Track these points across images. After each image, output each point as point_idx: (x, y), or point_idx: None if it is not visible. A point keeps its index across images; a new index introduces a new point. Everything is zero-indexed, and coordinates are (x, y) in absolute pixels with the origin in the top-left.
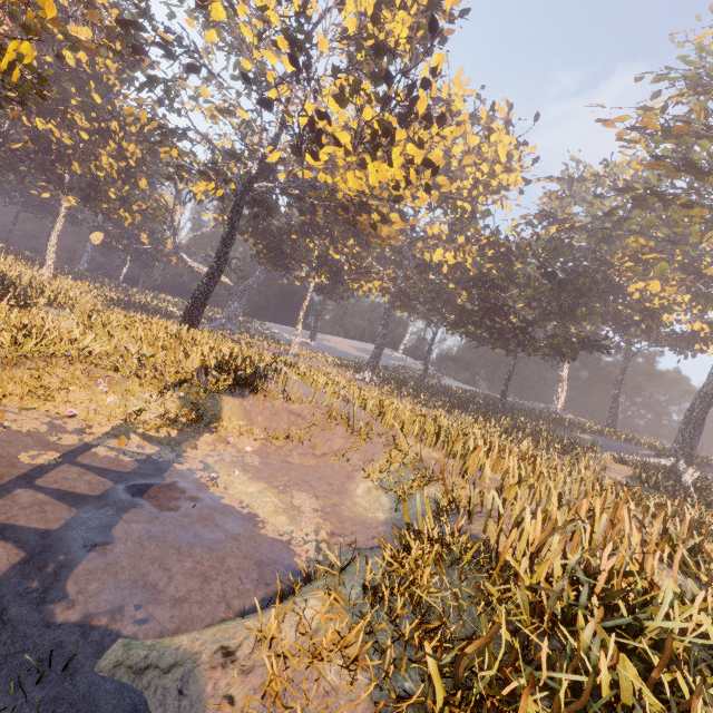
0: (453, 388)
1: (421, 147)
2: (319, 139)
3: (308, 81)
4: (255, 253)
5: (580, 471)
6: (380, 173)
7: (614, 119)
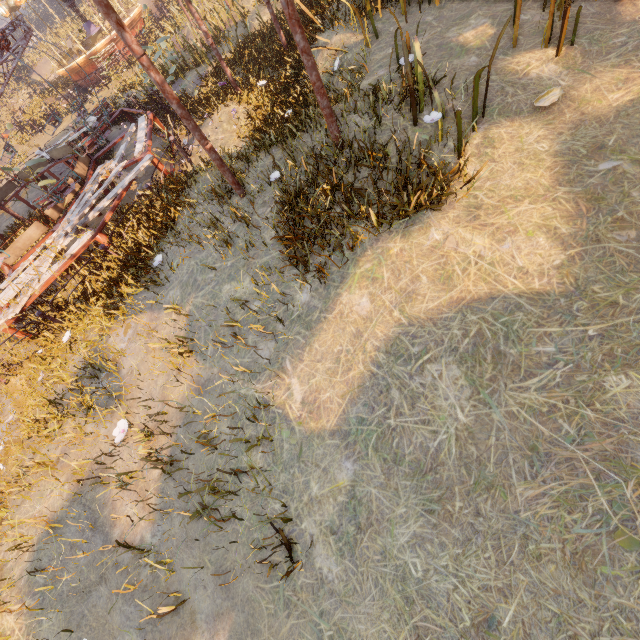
0: None
1: None
2: None
3: None
4: None
5: None
6: None
7: None
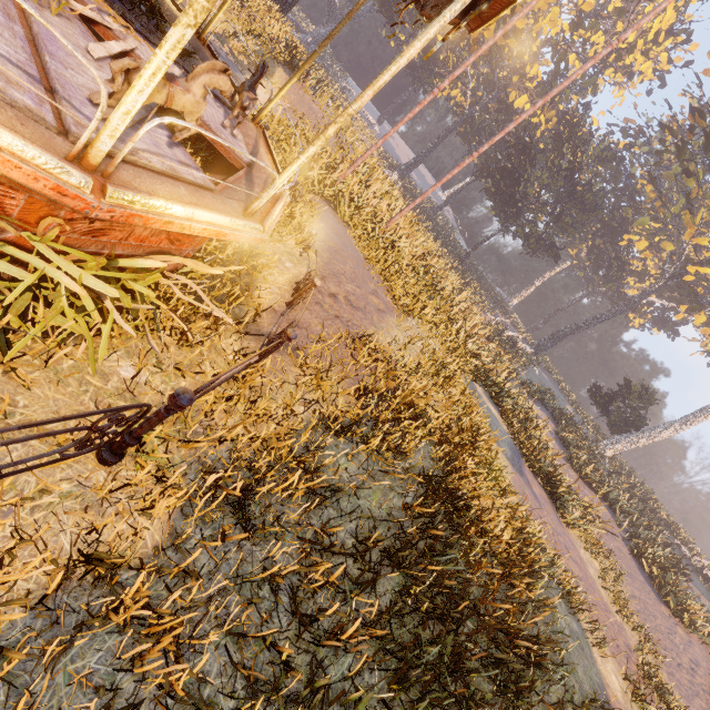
0: (452, 235)
1: None
2: None
3: None
4: None
5: None
6: None
7: None
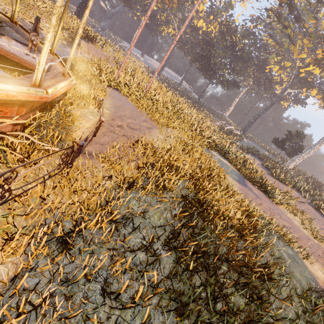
0: (189, 94)
1: None
2: None
3: None
4: None
5: None
6: None
7: None
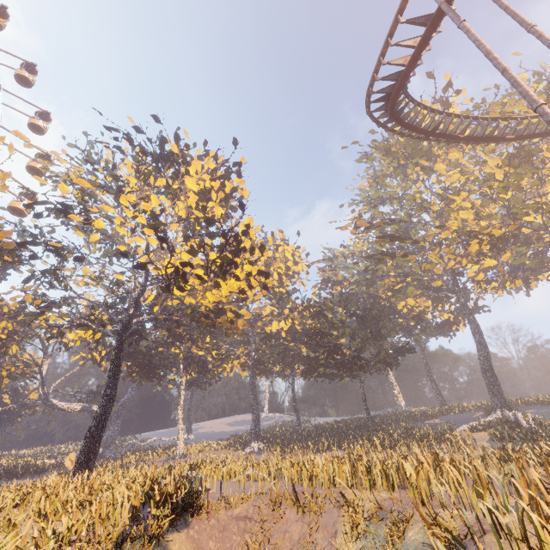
0: (325, 424)
1: (251, 265)
2: (184, 278)
3: (168, 247)
4: (130, 374)
5: (463, 452)
6: (229, 287)
7: (345, 226)
